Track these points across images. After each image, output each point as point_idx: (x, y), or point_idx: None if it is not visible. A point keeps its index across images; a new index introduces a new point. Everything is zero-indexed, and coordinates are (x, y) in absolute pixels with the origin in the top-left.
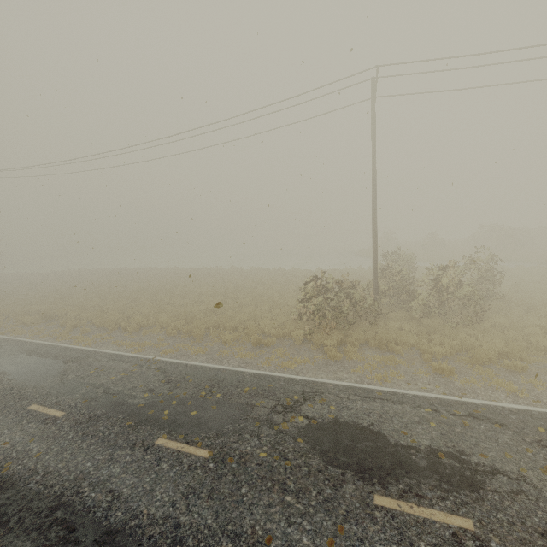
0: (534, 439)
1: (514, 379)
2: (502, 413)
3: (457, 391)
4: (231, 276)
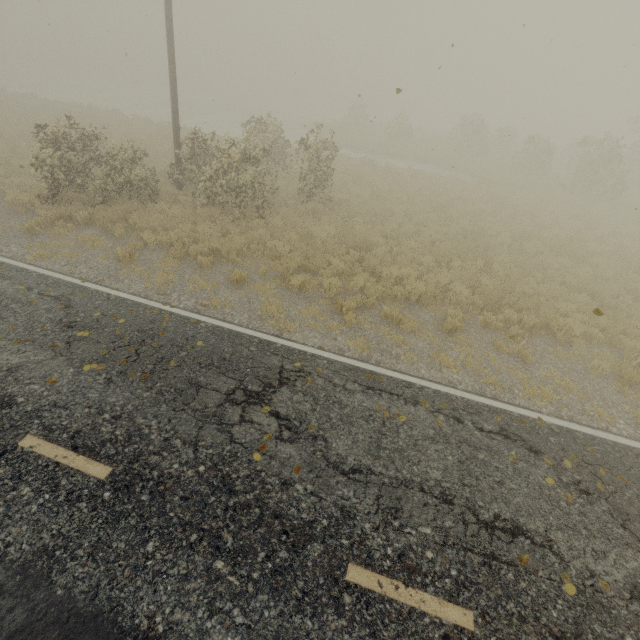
0: (72, 321)
1: (188, 275)
2: (96, 299)
3: (103, 278)
4: (83, 121)
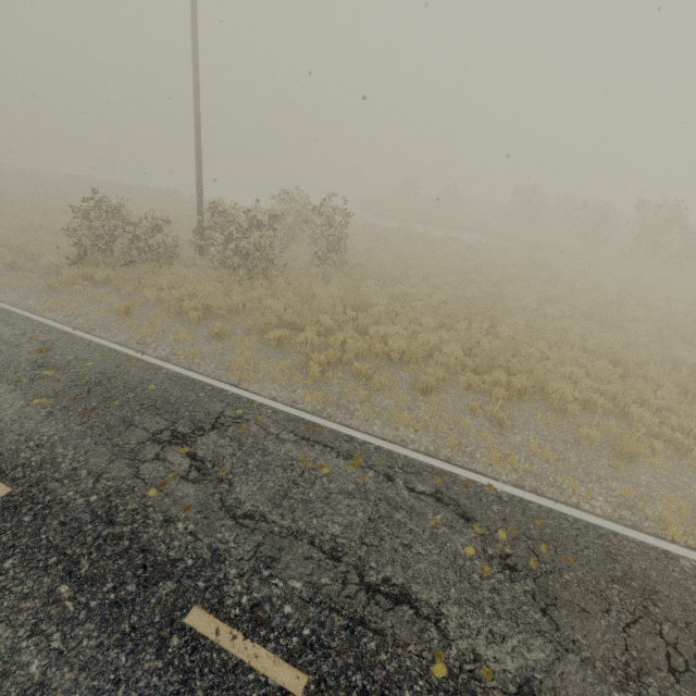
0: (46, 361)
1: (175, 328)
2: (77, 344)
3: (95, 328)
4: (142, 199)
